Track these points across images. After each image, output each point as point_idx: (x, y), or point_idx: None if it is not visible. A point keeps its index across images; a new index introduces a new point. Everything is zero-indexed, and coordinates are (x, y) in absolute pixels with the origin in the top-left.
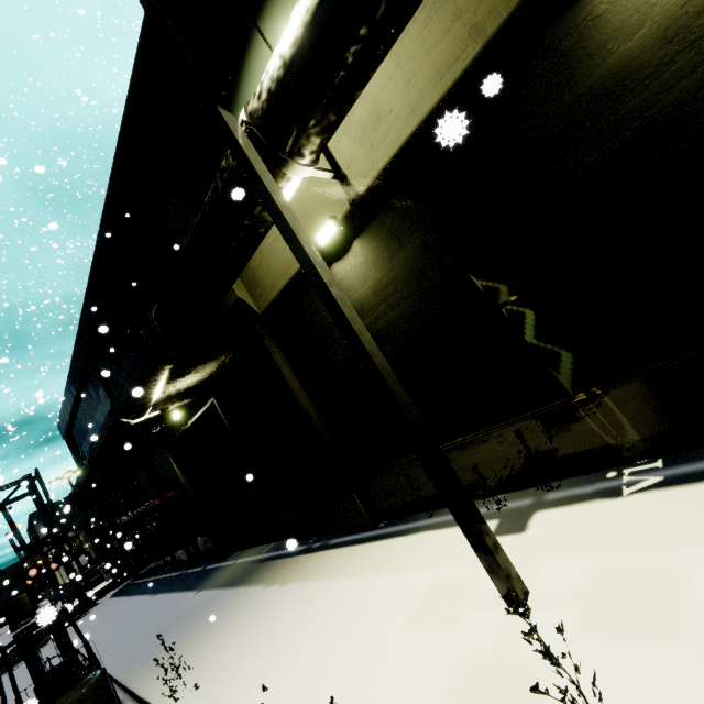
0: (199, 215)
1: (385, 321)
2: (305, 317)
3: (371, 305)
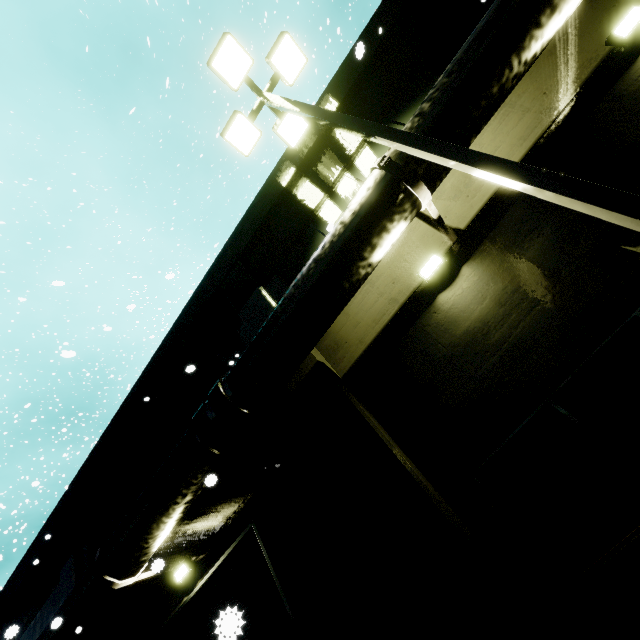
0: (315, 252)
1: (523, 328)
2: (405, 360)
3: (497, 317)
